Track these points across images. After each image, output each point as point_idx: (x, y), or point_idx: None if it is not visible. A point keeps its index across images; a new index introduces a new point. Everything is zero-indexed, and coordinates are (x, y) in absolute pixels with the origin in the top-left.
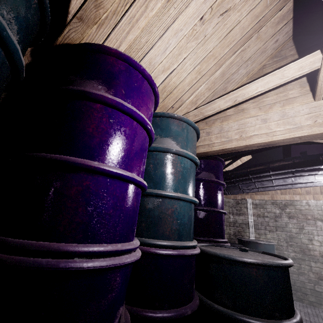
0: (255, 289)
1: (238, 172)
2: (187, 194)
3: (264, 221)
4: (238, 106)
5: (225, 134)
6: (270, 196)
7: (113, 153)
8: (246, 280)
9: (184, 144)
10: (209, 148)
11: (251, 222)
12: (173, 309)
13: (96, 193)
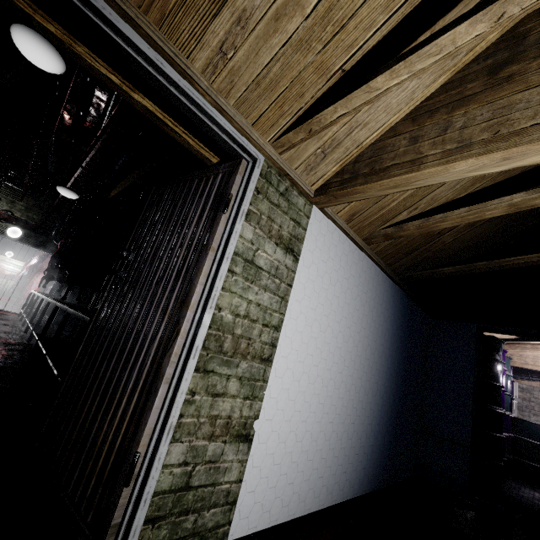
0: (539, 433)
1: (519, 370)
2: (509, 392)
3: (529, 405)
4: (534, 344)
5: (524, 359)
6: (538, 383)
7: (503, 384)
8: (535, 430)
9: (508, 369)
10: (512, 364)
11: (515, 403)
12: (508, 433)
13: (502, 396)
